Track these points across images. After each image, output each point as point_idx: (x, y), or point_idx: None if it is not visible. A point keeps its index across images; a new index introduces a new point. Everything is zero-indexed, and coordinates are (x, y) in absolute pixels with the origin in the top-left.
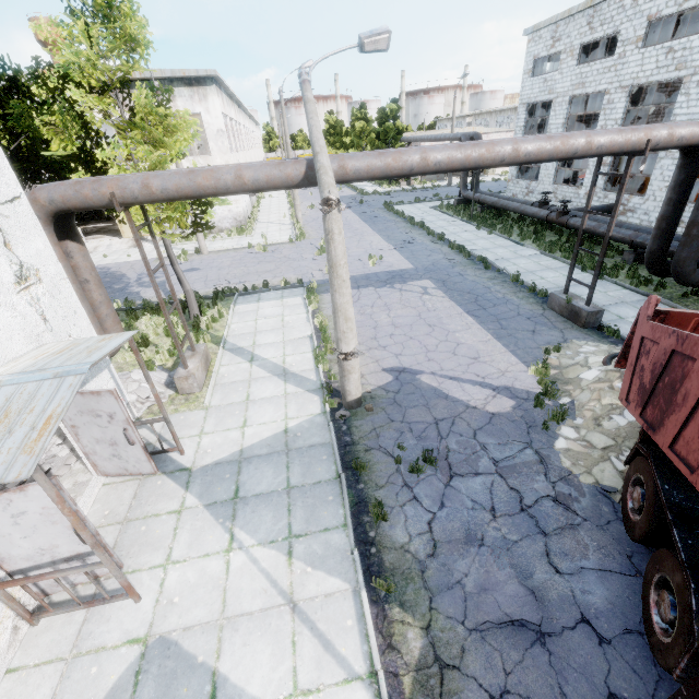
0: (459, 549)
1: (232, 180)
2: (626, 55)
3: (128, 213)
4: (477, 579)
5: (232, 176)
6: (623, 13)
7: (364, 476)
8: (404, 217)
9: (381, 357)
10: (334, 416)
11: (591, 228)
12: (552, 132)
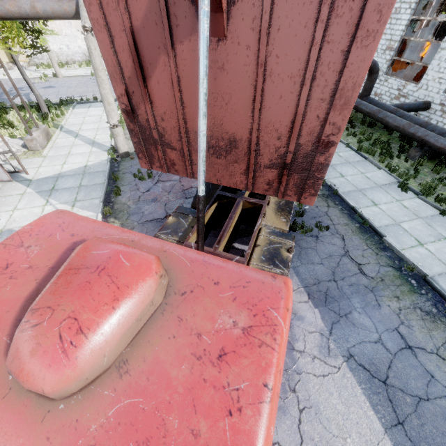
0: (147, 203)
1: (29, 9)
2: None
3: None
4: (150, 211)
5: (28, 6)
6: None
7: (118, 182)
8: None
9: None
10: (113, 161)
11: None
12: None
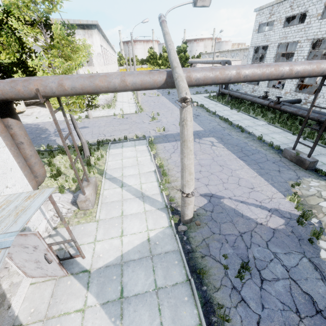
0: None
1: (118, 83)
2: (311, 23)
3: (48, 102)
4: None
5: (118, 80)
6: (310, 1)
7: (205, 279)
8: (192, 101)
9: (197, 186)
10: (177, 229)
11: (294, 112)
12: (267, 61)
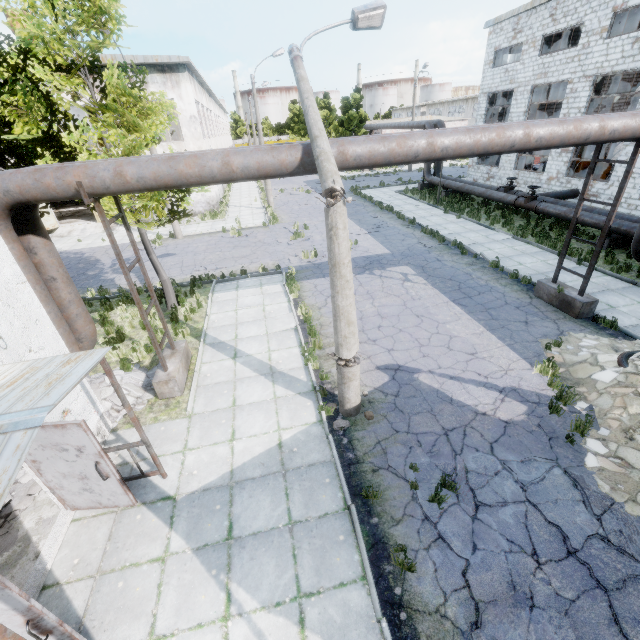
0: (508, 615)
1: (218, 167)
2: (590, 45)
3: (98, 205)
4: None
5: (218, 162)
6: (587, 5)
7: (376, 506)
8: (372, 201)
9: (373, 353)
10: (332, 426)
11: (562, 213)
12: (513, 120)
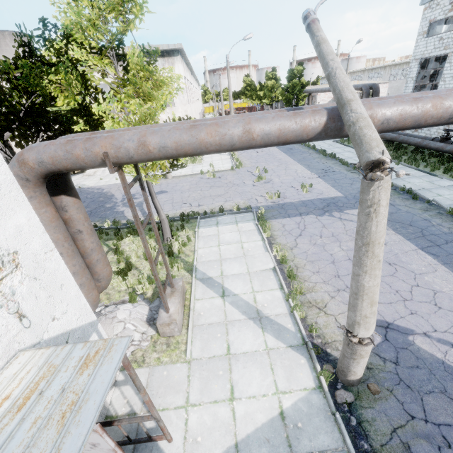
0: None
1: (238, 135)
2: None
3: (121, 172)
4: None
5: (239, 130)
6: None
7: None
8: (315, 149)
9: None
10: (334, 396)
11: None
12: (445, 80)
